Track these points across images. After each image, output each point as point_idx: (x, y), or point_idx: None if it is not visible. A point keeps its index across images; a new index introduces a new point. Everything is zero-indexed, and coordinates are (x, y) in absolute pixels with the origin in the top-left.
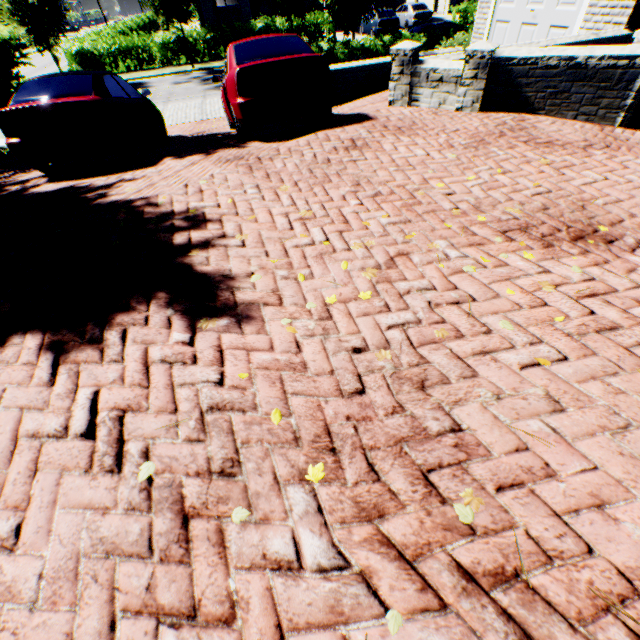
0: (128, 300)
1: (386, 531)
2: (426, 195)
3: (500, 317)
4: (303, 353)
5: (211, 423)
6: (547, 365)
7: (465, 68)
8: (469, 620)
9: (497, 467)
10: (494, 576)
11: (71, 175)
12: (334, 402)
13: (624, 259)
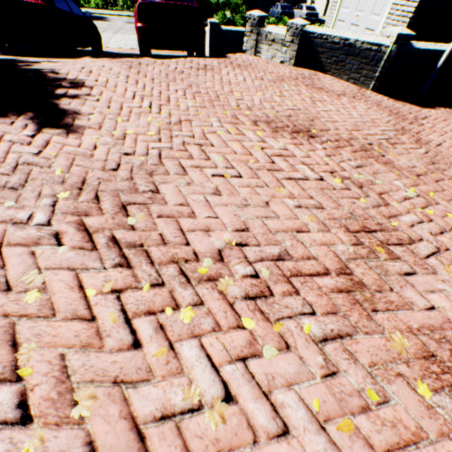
0: (7, 113)
1: (85, 221)
2: (226, 98)
3: (220, 155)
4: (95, 151)
5: (20, 169)
6: (228, 178)
7: (287, 34)
8: (103, 255)
9: (165, 209)
10: (129, 244)
11: (18, 54)
12: (97, 172)
13: (313, 145)
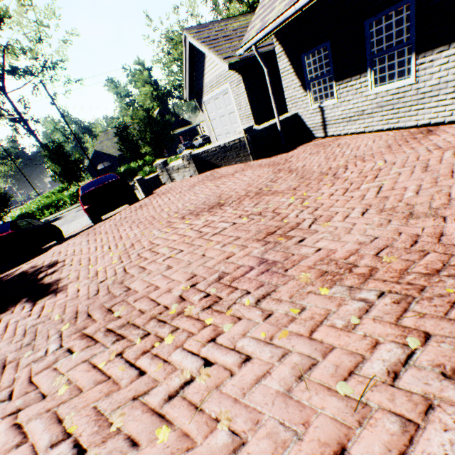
0: (7, 308)
1: (85, 331)
2: (160, 215)
3: (165, 247)
4: (79, 292)
5: (29, 332)
6: (174, 256)
7: (184, 162)
8: (104, 342)
9: (138, 295)
10: (120, 326)
11: None
12: (84, 302)
13: (224, 209)
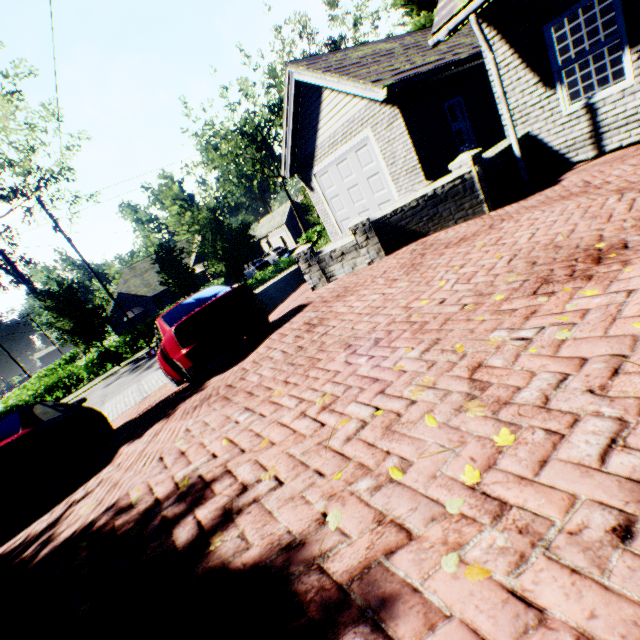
0: None
1: None
2: (422, 314)
3: None
4: (552, 611)
5: None
6: None
7: (356, 237)
8: None
9: None
10: None
11: None
12: None
13: None
